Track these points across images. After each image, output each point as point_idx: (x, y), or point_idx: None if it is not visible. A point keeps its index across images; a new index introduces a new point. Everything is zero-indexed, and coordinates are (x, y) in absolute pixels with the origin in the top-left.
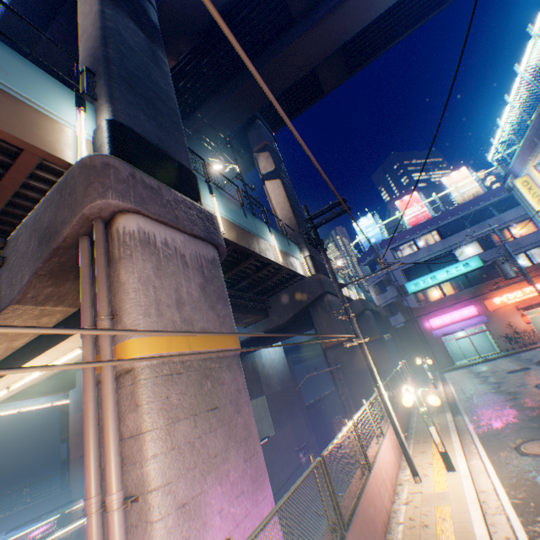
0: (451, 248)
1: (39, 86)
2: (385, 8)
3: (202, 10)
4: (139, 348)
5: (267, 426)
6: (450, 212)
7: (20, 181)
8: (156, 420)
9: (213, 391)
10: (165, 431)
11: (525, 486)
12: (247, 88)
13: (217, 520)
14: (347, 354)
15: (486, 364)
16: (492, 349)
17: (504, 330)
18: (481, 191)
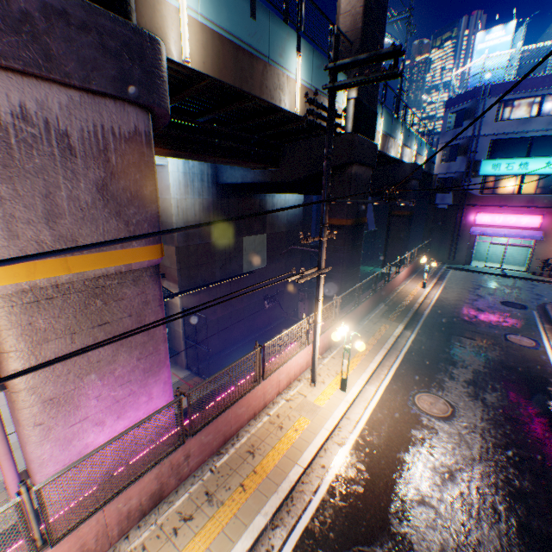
0: None
1: None
2: None
3: None
4: None
5: (259, 260)
6: None
7: None
8: (16, 345)
9: (104, 309)
10: (29, 352)
11: (379, 433)
12: None
13: (93, 402)
14: (342, 240)
15: (497, 280)
16: (521, 265)
17: (551, 255)
18: None
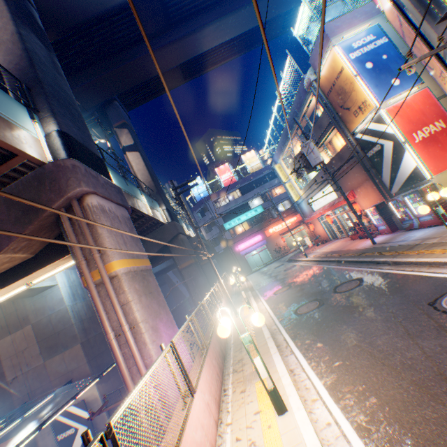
0: (248, 201)
1: (11, 108)
2: (207, 49)
3: (73, 14)
4: (119, 265)
5: None
6: (246, 178)
7: (4, 172)
8: (134, 295)
9: (148, 285)
10: (139, 300)
11: (275, 302)
12: (109, 77)
13: (164, 334)
14: (195, 270)
15: (267, 267)
16: (270, 259)
17: (275, 247)
18: (262, 166)
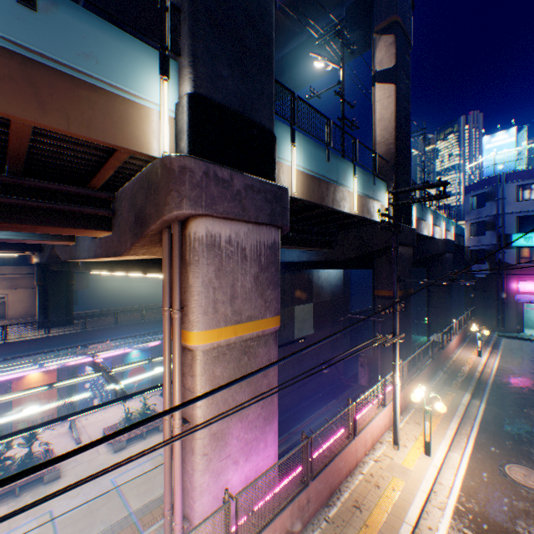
0: None
1: (125, 62)
2: None
3: None
4: (197, 339)
5: (307, 327)
6: None
7: (118, 165)
8: (204, 386)
9: (248, 363)
10: None
11: (477, 500)
12: None
13: (234, 441)
14: None
15: None
16: None
17: None
18: None
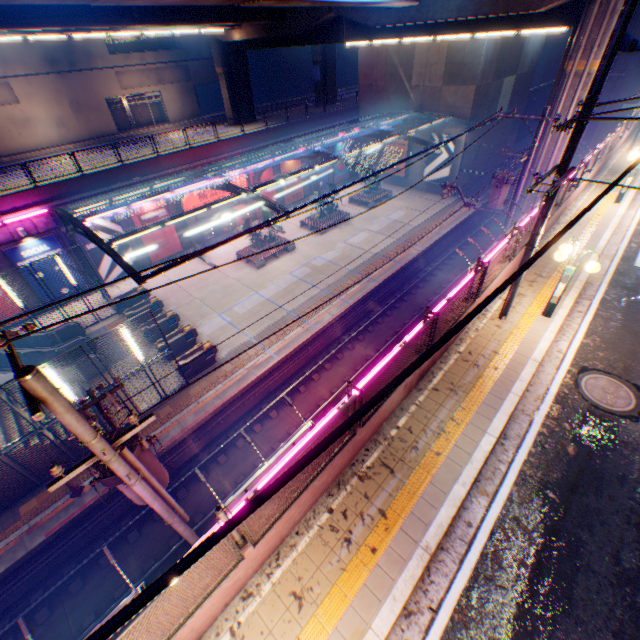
0: None
1: None
2: None
3: None
4: None
5: (504, 105)
6: None
7: None
8: None
9: None
10: None
11: None
12: None
13: None
14: (633, 66)
15: None
16: None
17: None
18: None
